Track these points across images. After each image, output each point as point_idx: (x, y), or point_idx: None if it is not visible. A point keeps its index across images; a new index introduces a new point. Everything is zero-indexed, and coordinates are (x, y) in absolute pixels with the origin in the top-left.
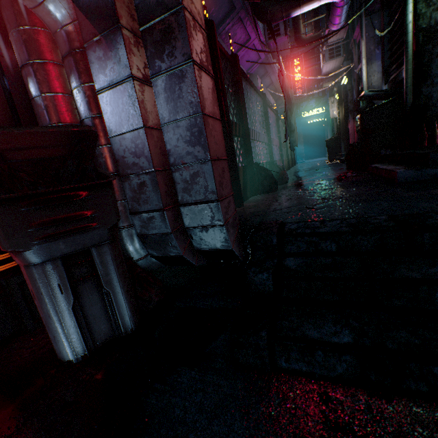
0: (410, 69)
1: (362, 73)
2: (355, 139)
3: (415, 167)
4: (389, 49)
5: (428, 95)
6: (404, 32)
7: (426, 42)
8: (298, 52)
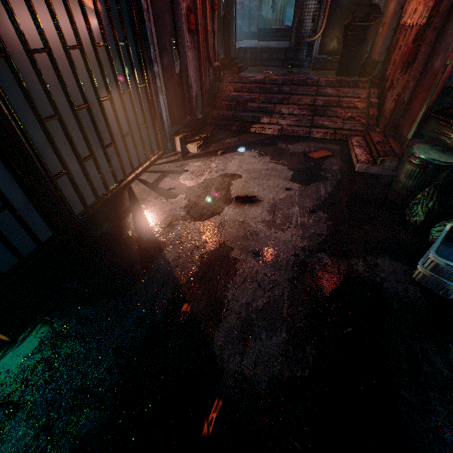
0: None
1: None
2: None
3: None
4: None
5: None
6: None
7: None
8: None
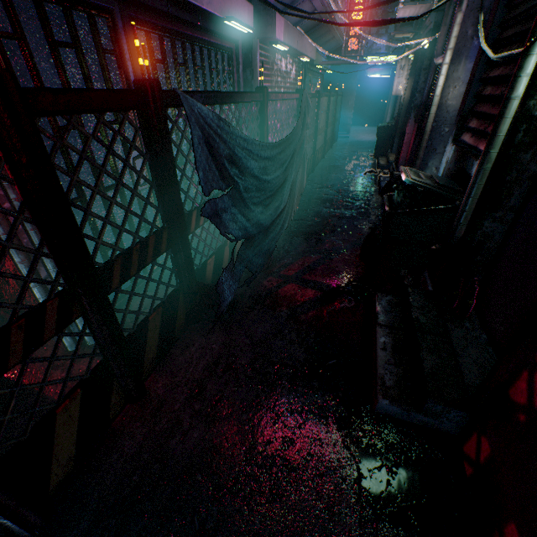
0: (480, 185)
1: (438, 79)
2: (408, 154)
3: (403, 403)
4: (481, 80)
5: (489, 233)
6: (499, 110)
7: (525, 146)
8: None
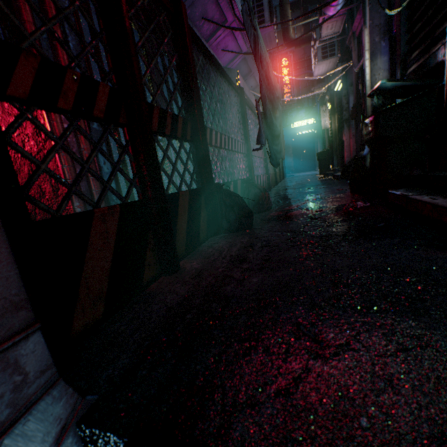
0: None
1: (365, 70)
2: (351, 152)
3: None
4: (407, 30)
5: None
6: None
7: None
8: (287, 51)
